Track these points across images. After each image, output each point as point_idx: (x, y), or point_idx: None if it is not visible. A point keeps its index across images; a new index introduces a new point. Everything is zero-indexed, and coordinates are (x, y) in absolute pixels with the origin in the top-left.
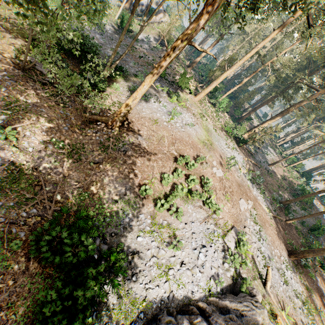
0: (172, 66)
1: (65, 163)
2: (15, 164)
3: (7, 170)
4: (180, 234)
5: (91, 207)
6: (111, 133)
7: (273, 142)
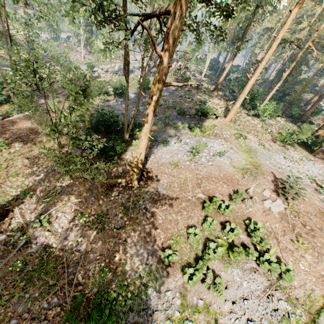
0: (194, 99)
1: (89, 236)
2: (46, 248)
3: (38, 257)
4: (227, 322)
5: (113, 286)
6: (131, 192)
7: None
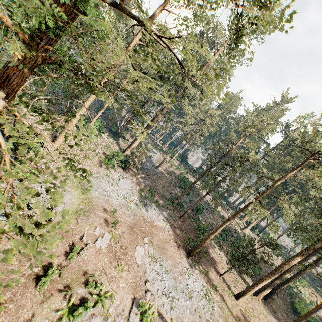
0: None
1: None
2: None
3: None
4: None
5: None
6: None
7: (155, 141)
